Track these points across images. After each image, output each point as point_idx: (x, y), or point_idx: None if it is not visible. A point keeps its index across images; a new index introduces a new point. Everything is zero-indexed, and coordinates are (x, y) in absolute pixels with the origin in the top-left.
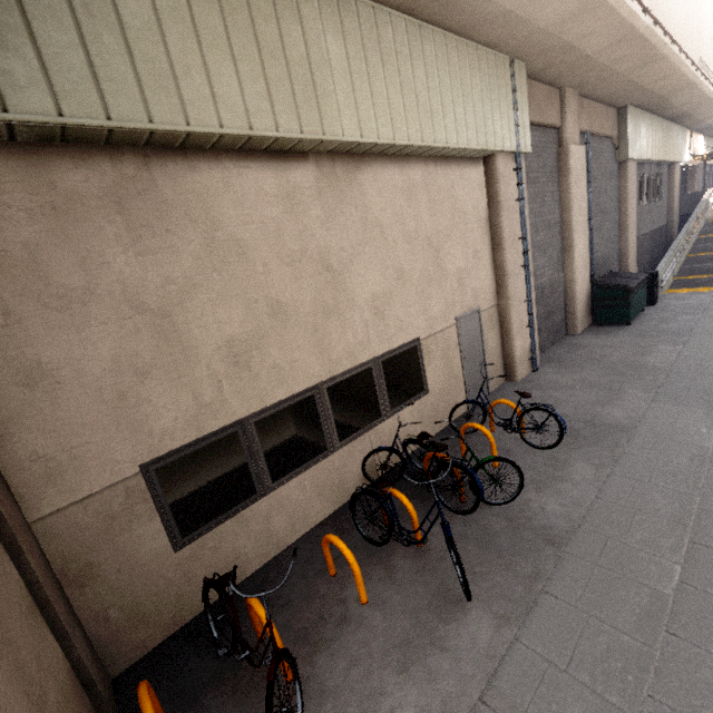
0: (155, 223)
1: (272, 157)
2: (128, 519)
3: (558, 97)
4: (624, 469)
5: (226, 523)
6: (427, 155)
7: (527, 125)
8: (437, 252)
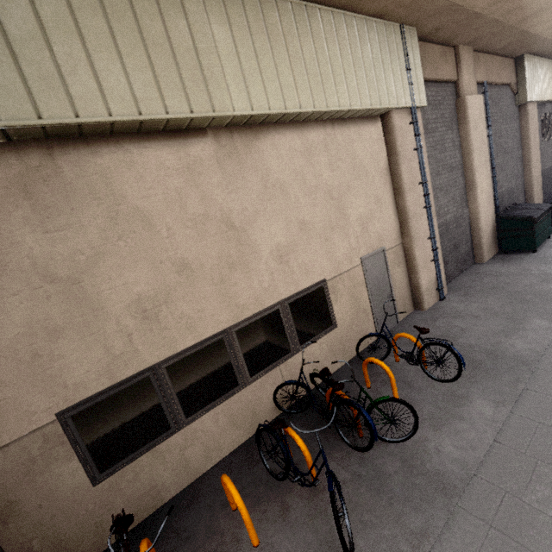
0: (61, 204)
1: (171, 136)
2: (47, 461)
3: (453, 54)
4: (526, 408)
5: (143, 456)
6: (324, 119)
7: (421, 82)
8: (339, 202)
